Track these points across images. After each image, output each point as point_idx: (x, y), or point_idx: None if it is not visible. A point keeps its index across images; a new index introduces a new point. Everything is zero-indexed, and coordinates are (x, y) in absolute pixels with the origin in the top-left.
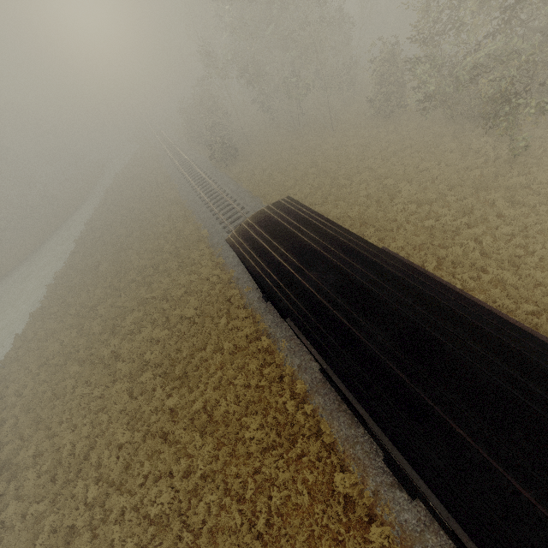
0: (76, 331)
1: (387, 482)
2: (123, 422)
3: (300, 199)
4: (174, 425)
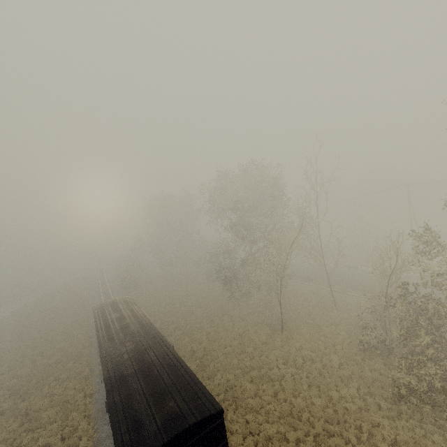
0: None
1: (104, 423)
2: None
3: (152, 311)
4: None
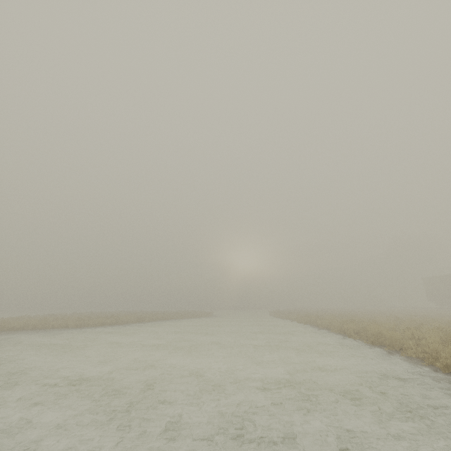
0: None
1: None
2: None
3: None
4: None
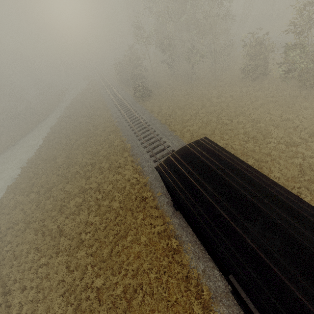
0: (35, 205)
1: None
2: (60, 292)
3: (194, 130)
4: (99, 304)
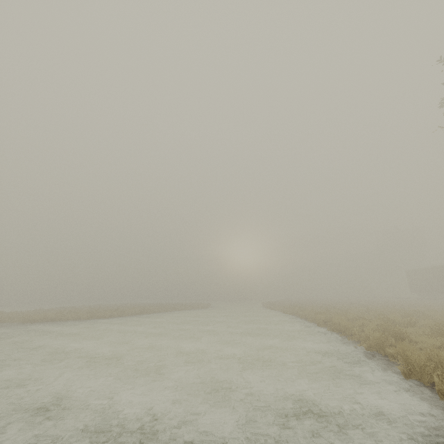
0: None
1: None
2: None
3: None
4: None
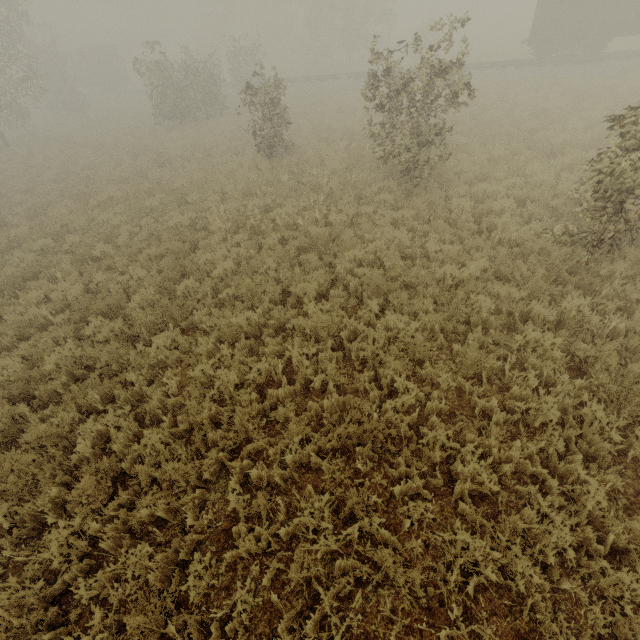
0: None
1: None
2: None
3: None
4: None
